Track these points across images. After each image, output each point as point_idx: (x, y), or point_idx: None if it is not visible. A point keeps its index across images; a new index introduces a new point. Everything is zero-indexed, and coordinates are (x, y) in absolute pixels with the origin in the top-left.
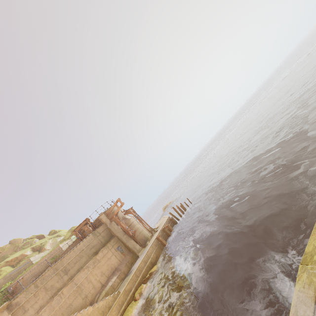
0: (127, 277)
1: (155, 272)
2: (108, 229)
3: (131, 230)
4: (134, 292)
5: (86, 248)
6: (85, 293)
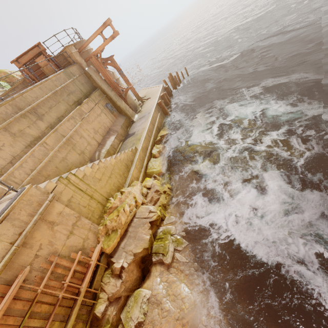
0: (130, 138)
1: (167, 135)
2: (86, 76)
3: (121, 86)
4: (150, 151)
5: (60, 91)
6: (79, 149)
